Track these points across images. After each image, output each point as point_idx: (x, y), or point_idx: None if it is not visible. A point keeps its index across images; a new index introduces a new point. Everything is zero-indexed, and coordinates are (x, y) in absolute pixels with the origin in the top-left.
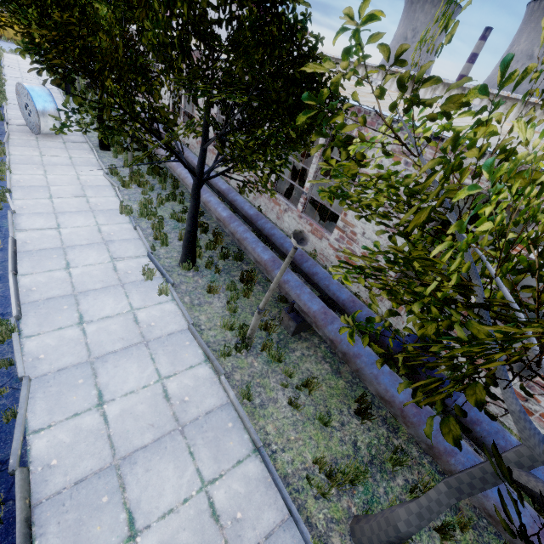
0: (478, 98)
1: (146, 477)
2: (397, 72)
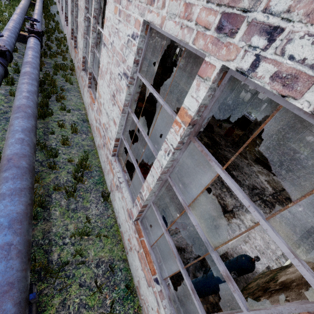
0: None
1: None
2: None
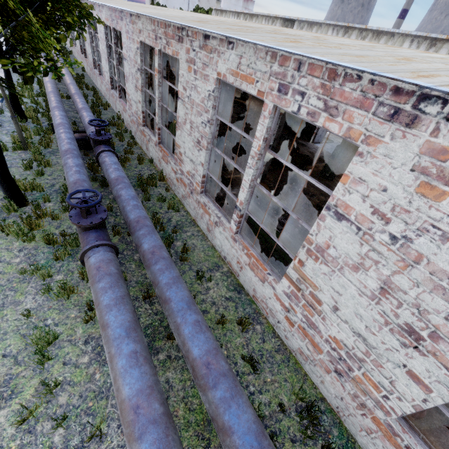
0: (330, 31)
1: None
2: (277, 17)
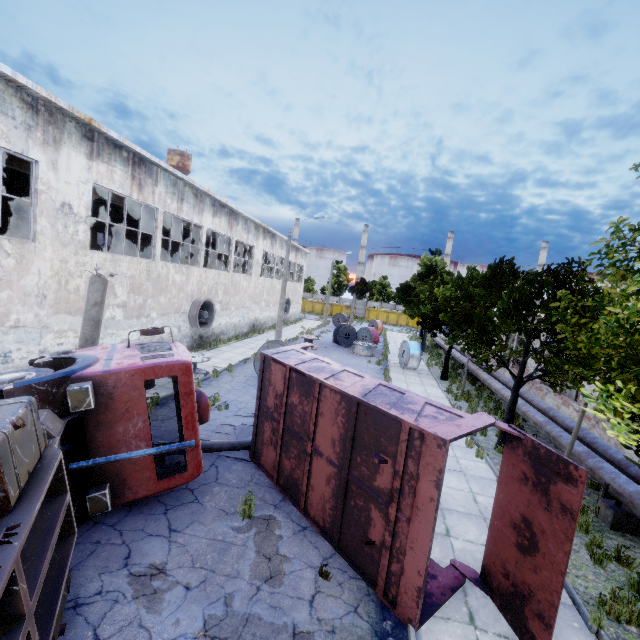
0: None
1: (458, 522)
2: None
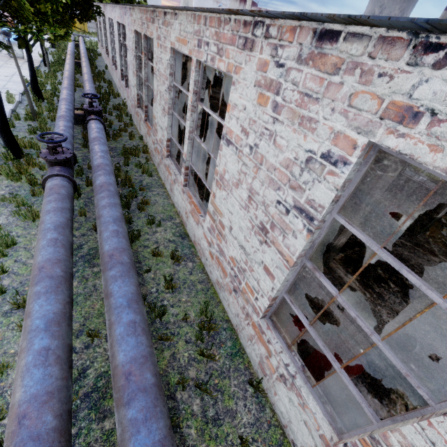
0: None
1: None
2: None
